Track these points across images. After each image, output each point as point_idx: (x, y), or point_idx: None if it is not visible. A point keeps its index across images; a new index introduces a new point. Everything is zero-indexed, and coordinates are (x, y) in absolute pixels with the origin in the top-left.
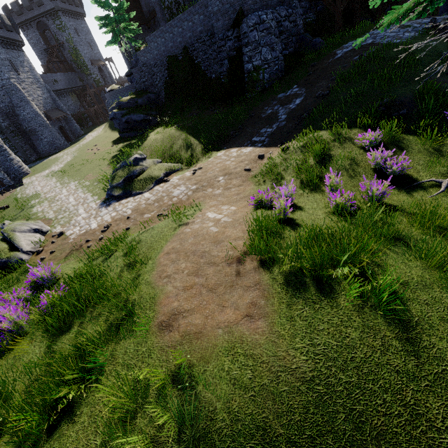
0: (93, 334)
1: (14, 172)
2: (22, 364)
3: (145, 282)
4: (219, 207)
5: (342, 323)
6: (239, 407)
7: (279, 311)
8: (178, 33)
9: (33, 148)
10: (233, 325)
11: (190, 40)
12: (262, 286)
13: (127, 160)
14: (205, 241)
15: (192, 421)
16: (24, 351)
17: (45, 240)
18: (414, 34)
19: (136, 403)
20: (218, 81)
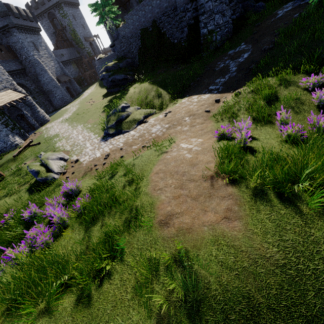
0: (114, 227)
1: (40, 120)
2: (69, 245)
3: (144, 193)
4: (189, 140)
5: (306, 225)
6: (227, 281)
7: (251, 215)
8: (149, 10)
9: (51, 103)
10: (215, 224)
11: (157, 15)
12: (234, 197)
13: (117, 108)
14: (183, 164)
15: (194, 289)
16: (70, 237)
17: (67, 165)
18: None
19: (151, 274)
20: (179, 45)
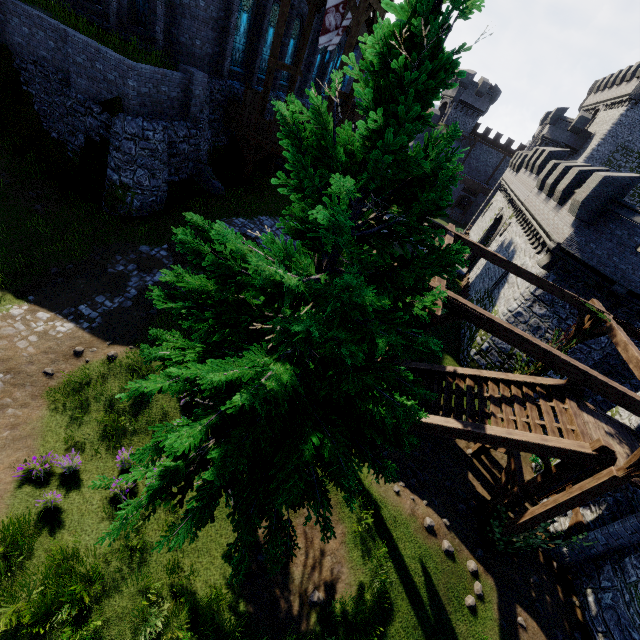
0: None
1: None
2: None
3: None
4: None
5: None
6: None
7: None
8: None
9: None
10: None
11: (19, 47)
12: None
13: None
14: None
15: None
16: None
17: None
18: None
19: None
20: (62, 149)
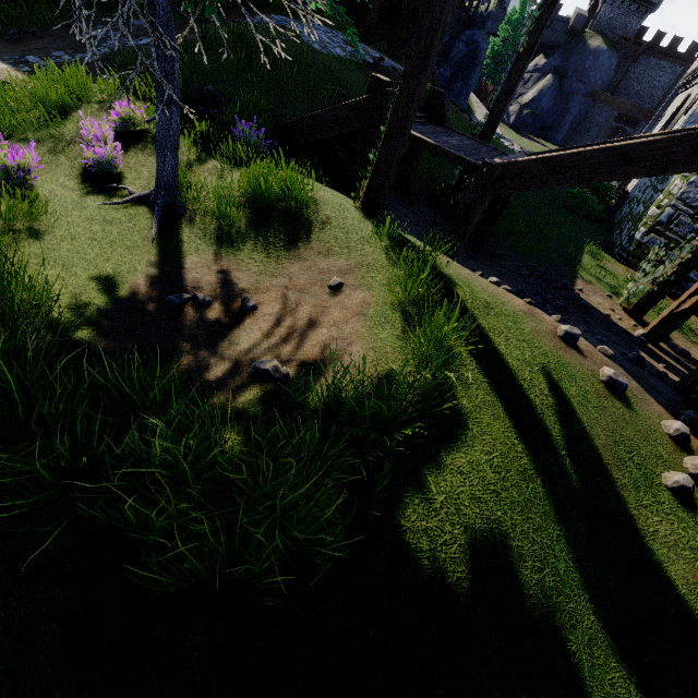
0: None
1: None
2: None
3: None
4: None
5: None
6: None
7: None
8: None
9: None
10: None
11: None
12: None
13: None
14: None
15: None
16: None
17: None
18: (344, 55)
19: None
20: None
